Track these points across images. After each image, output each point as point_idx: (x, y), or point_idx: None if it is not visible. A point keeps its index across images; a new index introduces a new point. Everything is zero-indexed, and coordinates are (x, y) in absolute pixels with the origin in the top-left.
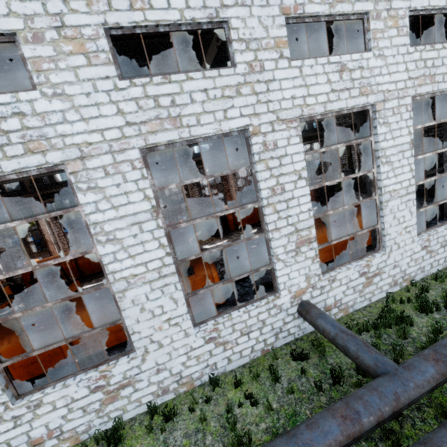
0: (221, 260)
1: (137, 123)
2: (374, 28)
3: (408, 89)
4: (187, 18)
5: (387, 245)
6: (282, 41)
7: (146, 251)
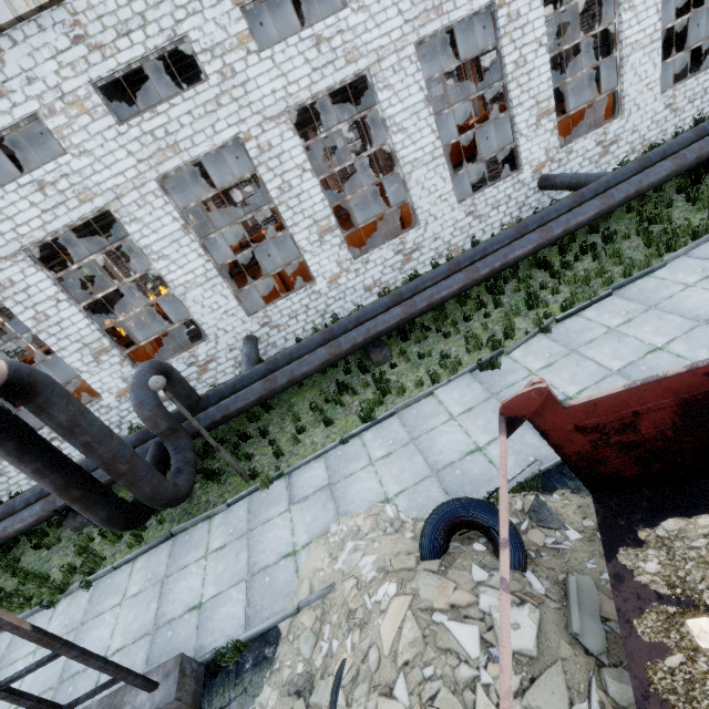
0: None
1: (412, 19)
2: None
3: None
4: None
5: (626, 108)
6: None
7: (423, 137)
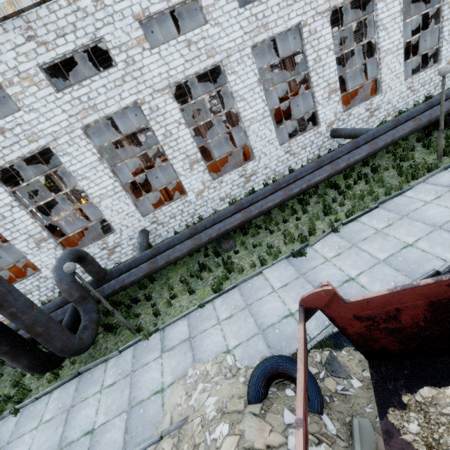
0: None
1: (249, 32)
2: None
3: None
4: None
5: (383, 89)
6: None
7: (256, 104)
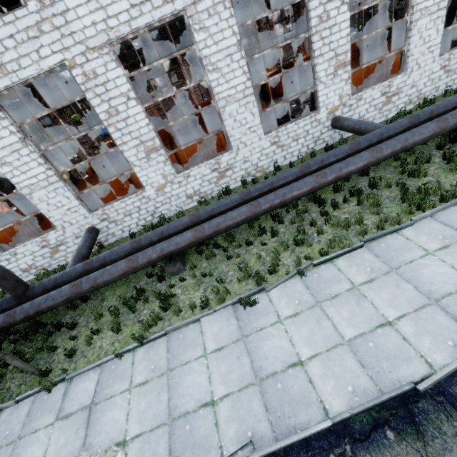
0: None
1: None
2: None
3: None
4: None
5: (409, 66)
6: None
7: (235, 77)
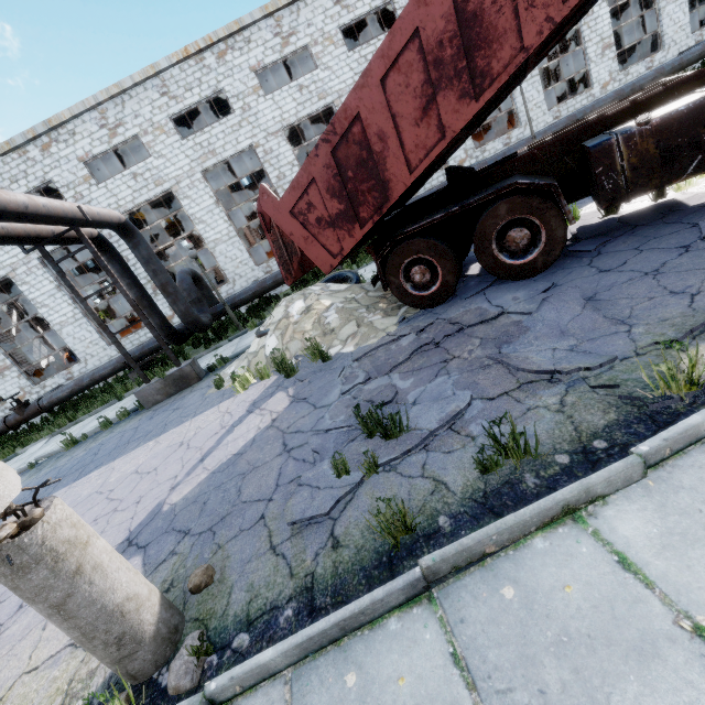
0: None
1: (359, 73)
2: None
3: None
4: (373, 7)
5: (522, 120)
6: None
7: None
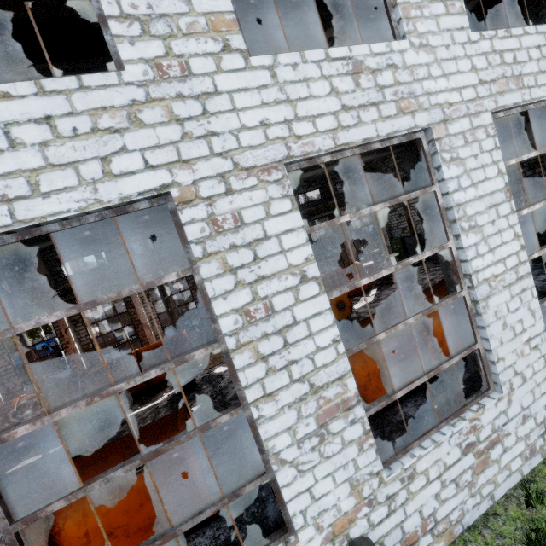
0: (233, 398)
1: None
2: (404, 2)
3: (483, 100)
4: None
5: (502, 380)
6: (224, 20)
7: None
